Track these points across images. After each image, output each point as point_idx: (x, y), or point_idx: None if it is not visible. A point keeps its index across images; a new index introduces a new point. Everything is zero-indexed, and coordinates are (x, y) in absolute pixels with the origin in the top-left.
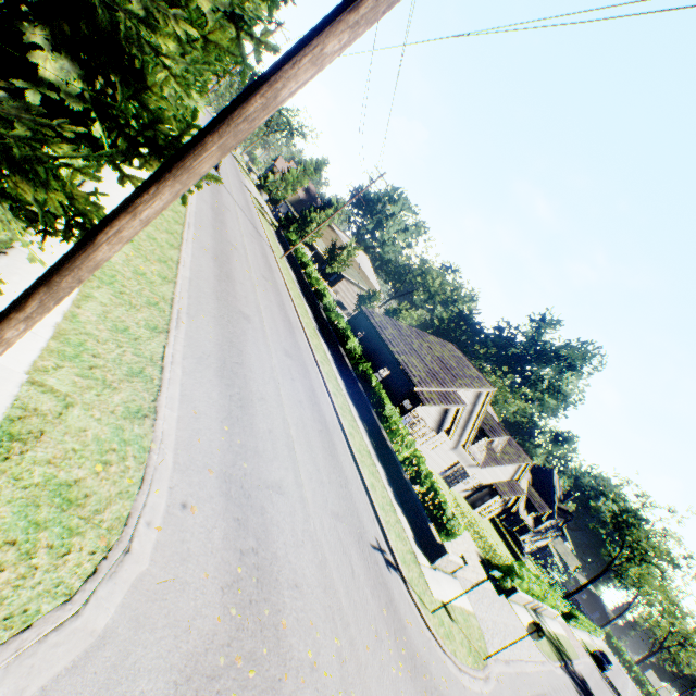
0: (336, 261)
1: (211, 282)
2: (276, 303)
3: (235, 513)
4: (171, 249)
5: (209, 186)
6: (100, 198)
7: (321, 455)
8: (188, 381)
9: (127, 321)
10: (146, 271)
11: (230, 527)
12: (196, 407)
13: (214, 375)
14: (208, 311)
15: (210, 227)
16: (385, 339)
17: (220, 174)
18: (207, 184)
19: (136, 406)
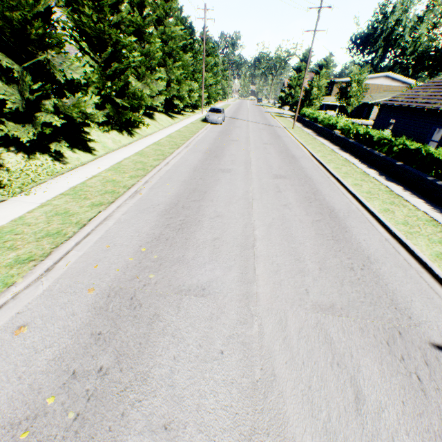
0: (350, 97)
1: (193, 165)
2: (276, 152)
3: (99, 328)
4: (154, 162)
5: (223, 125)
6: (104, 161)
7: (309, 243)
8: (118, 227)
9: (72, 208)
10: (117, 179)
11: (75, 345)
12: (113, 242)
13: (155, 216)
14: (177, 180)
15: (211, 141)
16: (417, 106)
17: (223, 114)
18: (220, 125)
19: (29, 256)
